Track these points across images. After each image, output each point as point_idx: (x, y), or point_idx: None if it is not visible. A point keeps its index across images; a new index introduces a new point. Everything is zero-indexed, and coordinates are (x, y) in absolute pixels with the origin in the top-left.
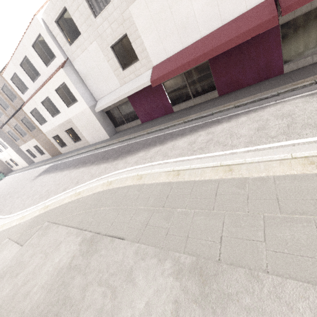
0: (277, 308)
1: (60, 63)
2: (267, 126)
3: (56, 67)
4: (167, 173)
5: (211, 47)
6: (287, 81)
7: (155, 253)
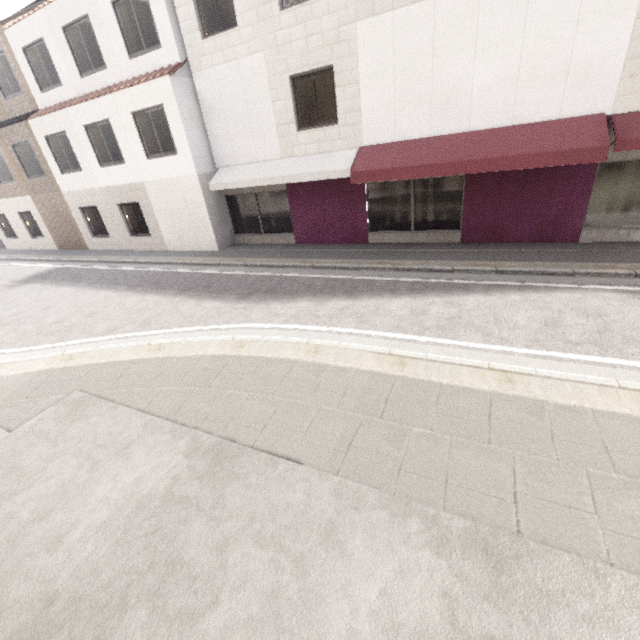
0: (639, 623)
1: (165, 62)
2: (562, 322)
3: (153, 68)
4: (376, 355)
5: (486, 155)
6: (586, 257)
7: (382, 501)
